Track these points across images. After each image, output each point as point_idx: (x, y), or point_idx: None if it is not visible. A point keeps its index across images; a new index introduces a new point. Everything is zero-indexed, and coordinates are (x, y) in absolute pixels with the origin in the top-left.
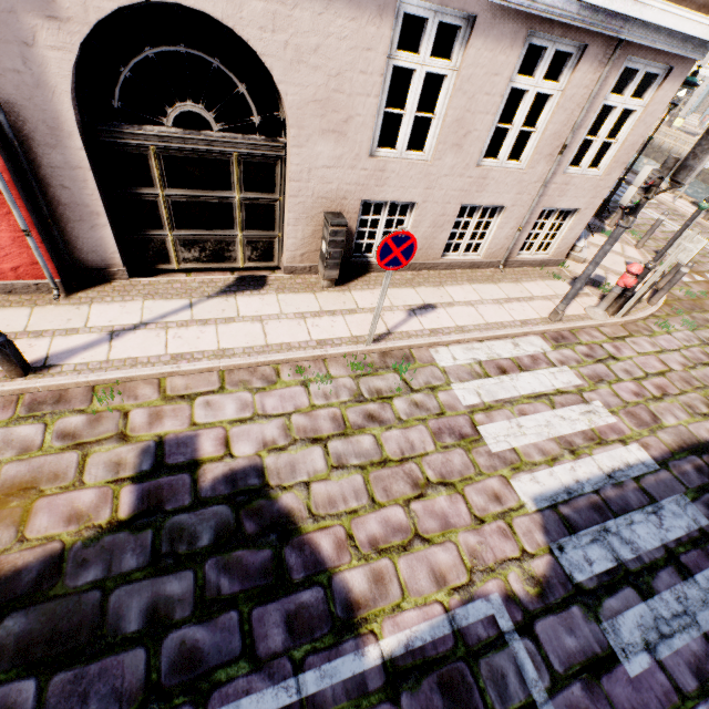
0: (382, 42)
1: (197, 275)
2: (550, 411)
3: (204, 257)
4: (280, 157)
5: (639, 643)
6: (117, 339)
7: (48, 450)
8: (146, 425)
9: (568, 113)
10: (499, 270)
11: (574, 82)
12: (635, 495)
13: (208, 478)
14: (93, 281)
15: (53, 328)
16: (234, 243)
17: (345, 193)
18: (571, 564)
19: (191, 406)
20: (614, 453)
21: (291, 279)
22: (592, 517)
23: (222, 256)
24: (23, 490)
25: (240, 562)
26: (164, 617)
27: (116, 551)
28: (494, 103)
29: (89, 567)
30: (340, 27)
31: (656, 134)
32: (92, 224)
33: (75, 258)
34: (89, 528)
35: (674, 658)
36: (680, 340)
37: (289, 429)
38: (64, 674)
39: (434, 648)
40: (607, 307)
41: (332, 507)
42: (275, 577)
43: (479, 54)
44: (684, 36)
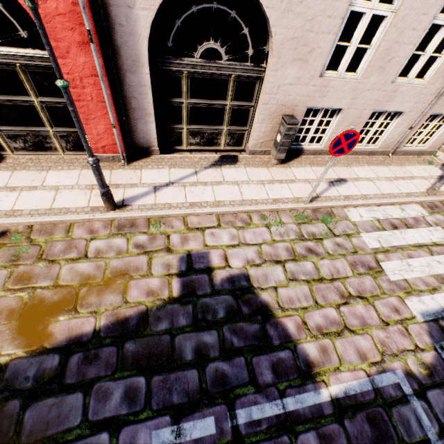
0: None
1: (196, 153)
2: (429, 257)
3: (202, 142)
4: (260, 78)
5: None
6: (158, 191)
7: (131, 253)
8: (180, 244)
9: None
10: (388, 157)
11: None
12: None
13: (218, 278)
14: (140, 156)
15: (124, 183)
16: (220, 134)
17: (297, 102)
18: None
19: (203, 234)
20: None
21: (253, 158)
22: None
23: (212, 142)
24: (122, 274)
25: (242, 329)
26: (204, 354)
27: (174, 314)
28: (417, 36)
29: (162, 321)
30: None
31: None
32: (145, 121)
33: (133, 141)
34: (158, 300)
35: None
36: None
37: (261, 253)
38: (158, 376)
39: (362, 397)
40: None
41: (292, 304)
42: (263, 341)
43: None
44: None
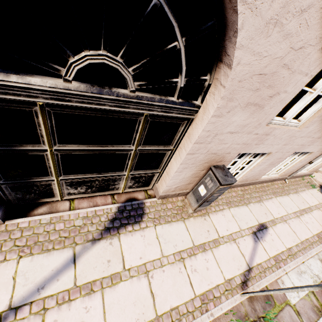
0: None
1: (80, 201)
2: None
3: (89, 191)
4: (188, 118)
5: None
6: None
7: None
8: None
9: None
10: (284, 182)
11: None
12: None
13: None
14: None
15: None
16: (120, 179)
17: (231, 149)
18: None
19: None
20: None
21: (163, 204)
22: None
23: (106, 188)
24: None
25: None
26: None
27: None
28: None
29: None
30: None
31: None
32: None
33: None
34: None
35: None
36: None
37: None
38: None
39: None
40: None
41: None
42: None
43: None
44: None
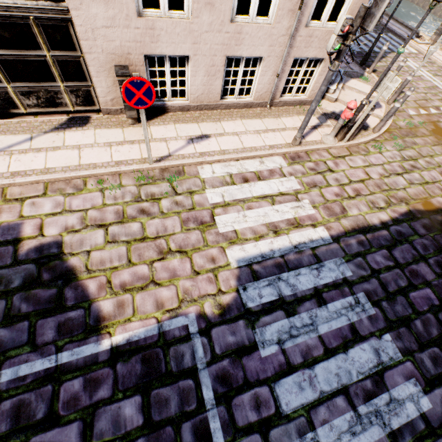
0: None
1: (42, 117)
2: (269, 206)
3: (41, 103)
4: (69, 20)
5: (275, 340)
6: None
7: None
8: None
9: None
10: (267, 109)
11: None
12: (308, 258)
13: (25, 248)
14: None
15: None
16: (60, 92)
17: (128, 49)
18: (248, 297)
19: (21, 205)
20: (304, 233)
21: (108, 119)
22: (273, 271)
23: (54, 102)
24: None
25: (36, 295)
26: None
27: None
28: None
29: None
30: None
31: None
32: None
33: None
34: None
35: (293, 348)
36: (387, 158)
37: (85, 219)
38: None
39: (145, 341)
40: (337, 134)
41: (102, 265)
42: (56, 304)
43: None
44: None
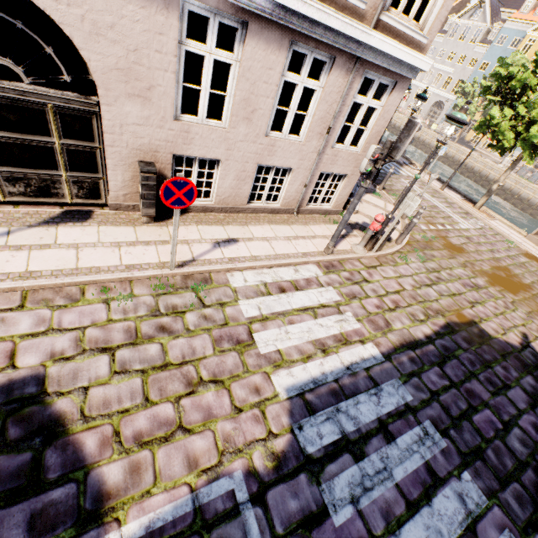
0: (172, 30)
1: (25, 207)
2: (312, 320)
3: (30, 192)
4: (95, 113)
5: (347, 497)
6: None
7: None
8: None
9: (329, 104)
10: (294, 216)
11: (330, 82)
12: (364, 381)
13: None
14: None
15: None
16: (60, 181)
17: (157, 147)
18: (306, 439)
19: None
20: (354, 351)
21: (116, 215)
22: (329, 401)
23: (48, 192)
24: None
25: None
26: None
27: None
28: (272, 90)
29: None
30: (132, 11)
31: (421, 133)
32: None
33: None
34: None
35: (371, 506)
36: (414, 269)
37: (81, 340)
38: None
39: (173, 526)
40: (366, 245)
41: (106, 408)
42: (28, 479)
43: (254, 52)
44: (400, 61)
